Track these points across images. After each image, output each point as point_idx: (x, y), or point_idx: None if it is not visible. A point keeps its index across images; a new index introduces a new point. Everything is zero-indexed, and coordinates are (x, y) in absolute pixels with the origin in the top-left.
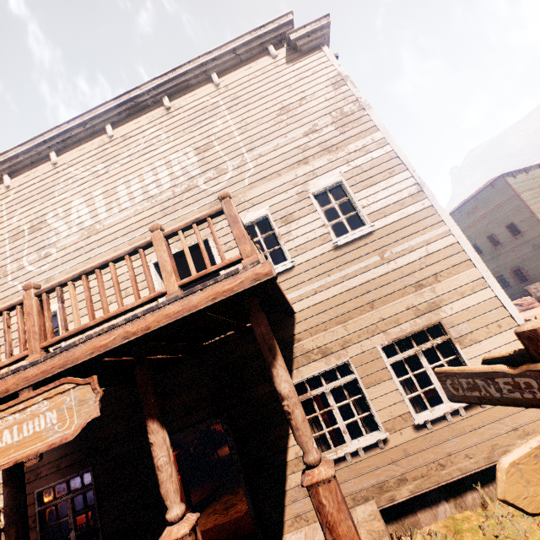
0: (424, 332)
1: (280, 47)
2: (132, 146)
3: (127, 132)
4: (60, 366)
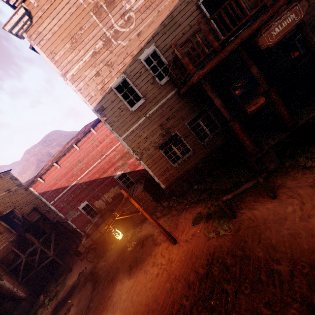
0: None
1: None
2: None
3: None
4: None
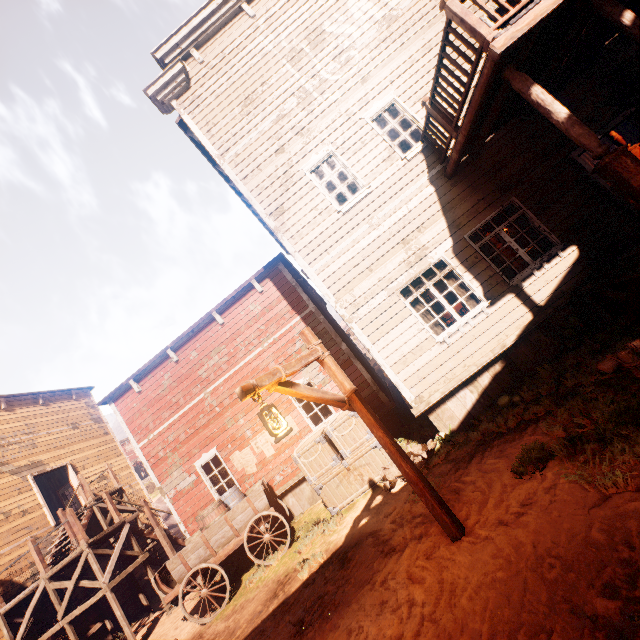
0: None
1: None
2: None
3: None
4: None
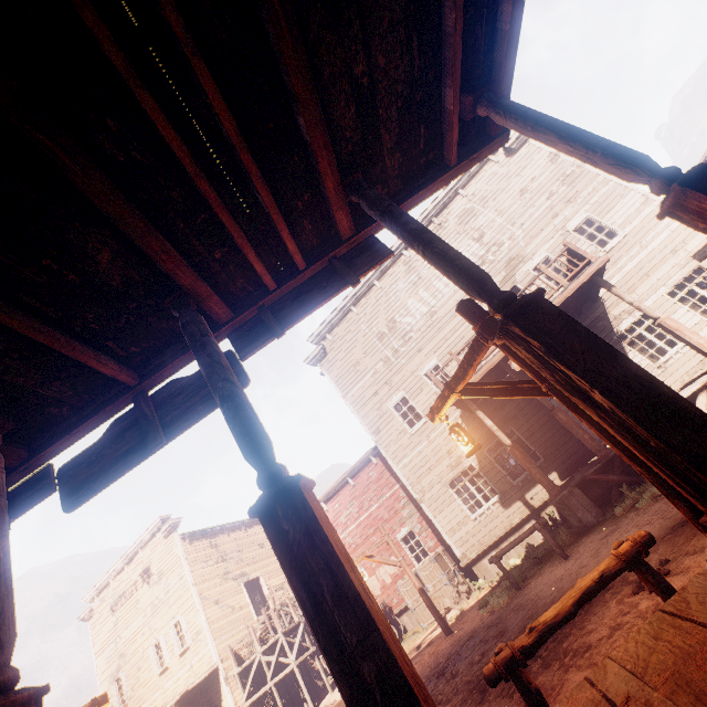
0: (691, 275)
1: (498, 154)
2: None
3: None
4: None
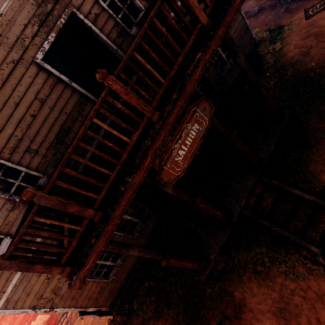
0: None
1: None
2: None
3: None
4: (183, 103)
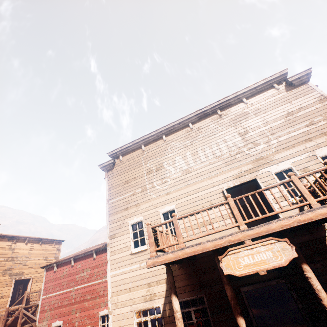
0: None
1: (280, 84)
2: (203, 132)
3: (200, 126)
4: (265, 232)
